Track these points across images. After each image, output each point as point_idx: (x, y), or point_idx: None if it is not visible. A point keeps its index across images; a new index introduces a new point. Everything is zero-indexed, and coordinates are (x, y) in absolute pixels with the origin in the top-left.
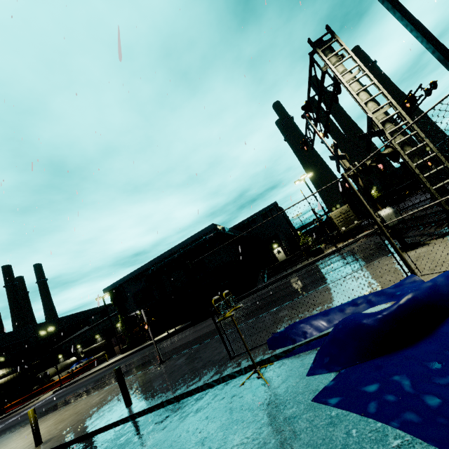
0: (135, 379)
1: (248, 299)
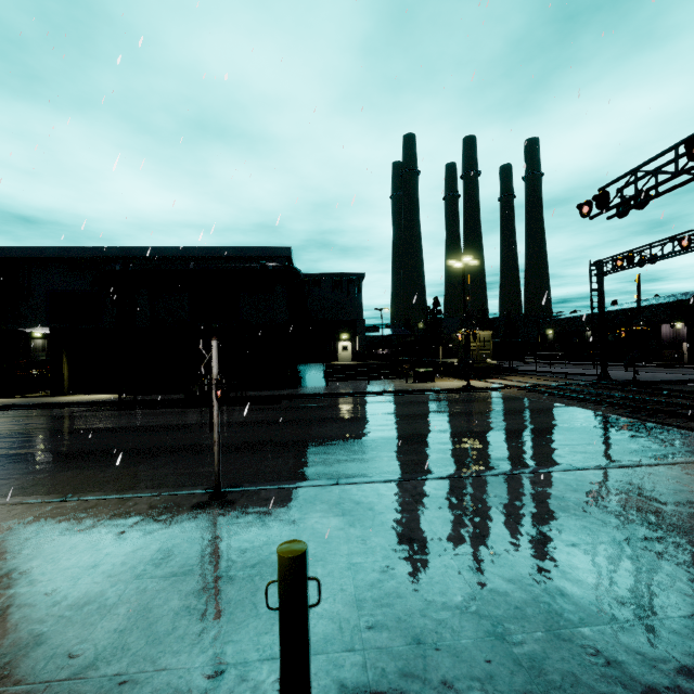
0: (137, 524)
1: (318, 405)
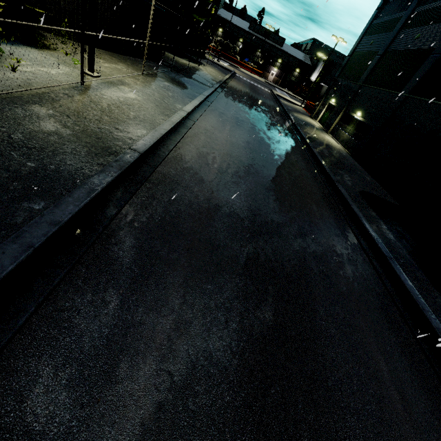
0: None
1: None
